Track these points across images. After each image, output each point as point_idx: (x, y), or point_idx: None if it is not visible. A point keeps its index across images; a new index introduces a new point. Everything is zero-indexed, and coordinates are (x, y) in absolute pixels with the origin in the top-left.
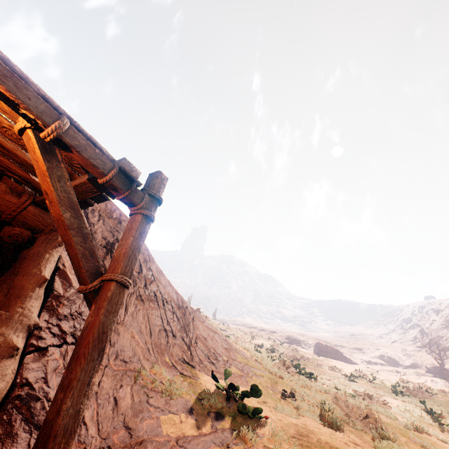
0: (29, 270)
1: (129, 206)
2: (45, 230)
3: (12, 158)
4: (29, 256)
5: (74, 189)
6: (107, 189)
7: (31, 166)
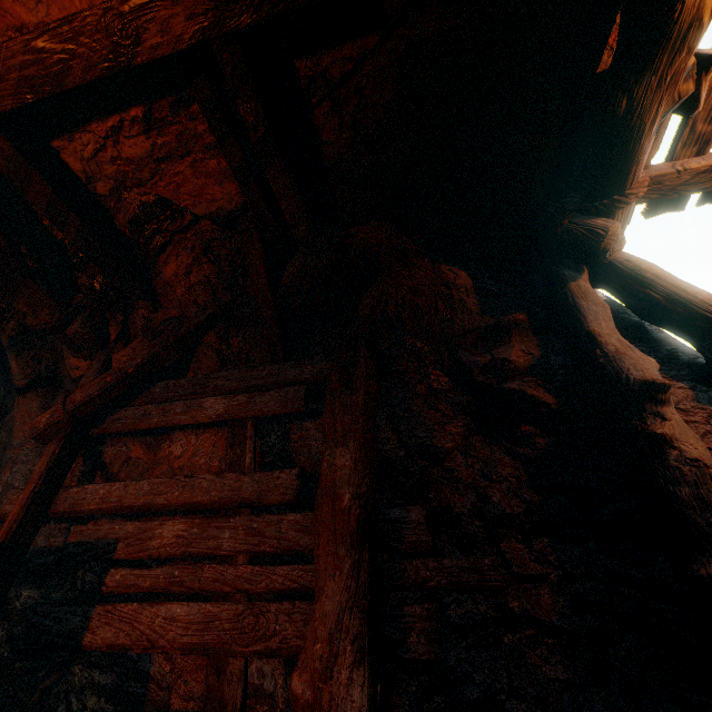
0: None
1: None
2: (622, 242)
3: None
4: (667, 277)
5: None
6: None
7: None
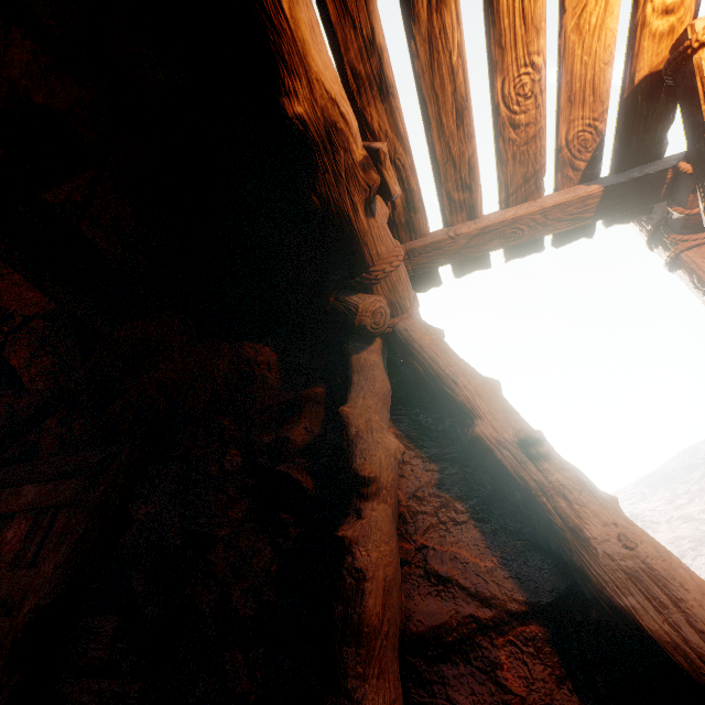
0: (469, 368)
1: (688, 232)
2: (410, 310)
3: (446, 146)
4: (430, 348)
5: (537, 215)
6: (619, 211)
7: (470, 167)
